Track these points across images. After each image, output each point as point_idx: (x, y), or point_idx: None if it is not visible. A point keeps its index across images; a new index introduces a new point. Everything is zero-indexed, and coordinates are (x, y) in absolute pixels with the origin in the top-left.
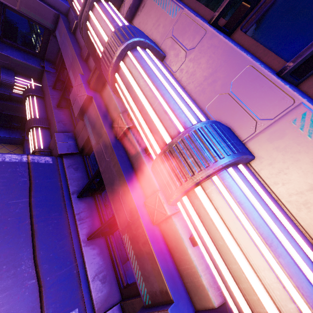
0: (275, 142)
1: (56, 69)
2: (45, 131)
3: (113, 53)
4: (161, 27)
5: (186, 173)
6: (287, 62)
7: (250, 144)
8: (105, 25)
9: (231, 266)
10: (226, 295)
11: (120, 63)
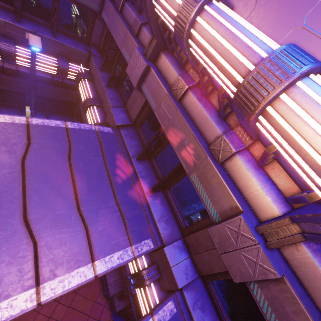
0: None
1: (100, 52)
2: (99, 109)
3: (191, 9)
4: None
5: (273, 84)
6: None
7: None
8: None
9: (312, 141)
10: (306, 166)
11: (197, 18)
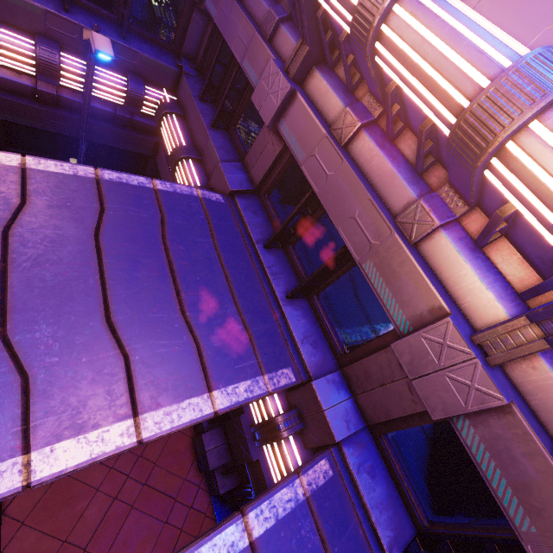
0: None
1: (197, 70)
2: (198, 165)
3: None
4: None
5: (521, 105)
6: None
7: None
8: None
9: None
10: None
11: (394, 7)
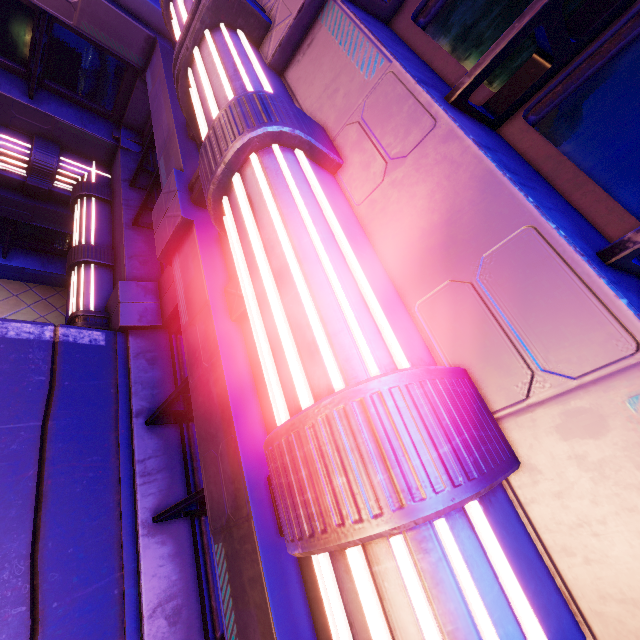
0: (576, 440)
1: (143, 145)
2: (104, 272)
3: (220, 153)
4: (341, 95)
5: (325, 512)
6: (632, 208)
7: (511, 426)
8: (218, 83)
9: None
10: None
11: (233, 178)
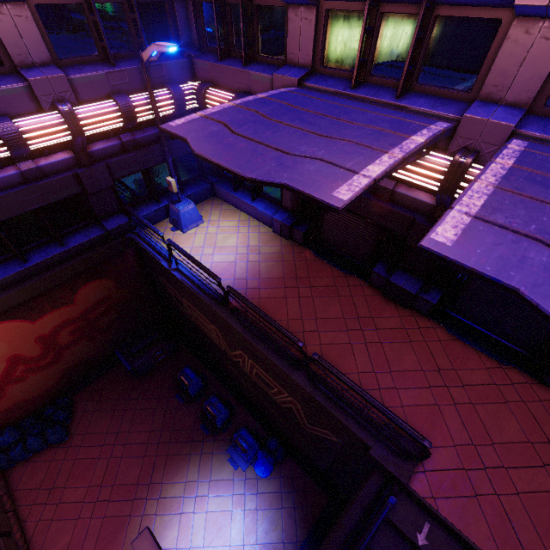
0: None
1: (199, 50)
2: None
3: None
4: None
5: None
6: None
7: None
8: None
9: None
10: None
11: None
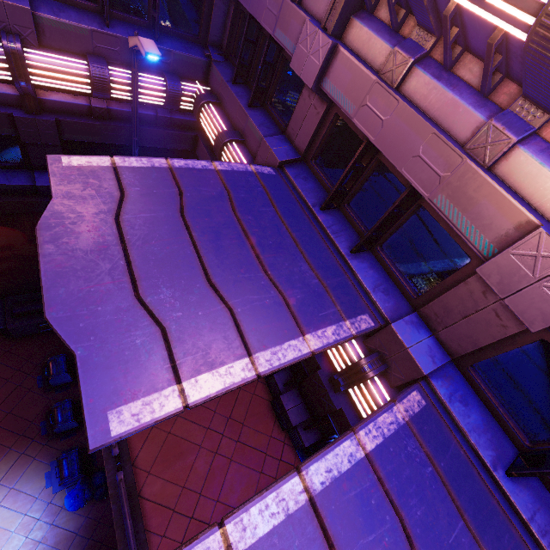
0: None
1: (224, 55)
2: (241, 146)
3: None
4: None
5: None
6: None
7: None
8: None
9: None
10: None
11: None
